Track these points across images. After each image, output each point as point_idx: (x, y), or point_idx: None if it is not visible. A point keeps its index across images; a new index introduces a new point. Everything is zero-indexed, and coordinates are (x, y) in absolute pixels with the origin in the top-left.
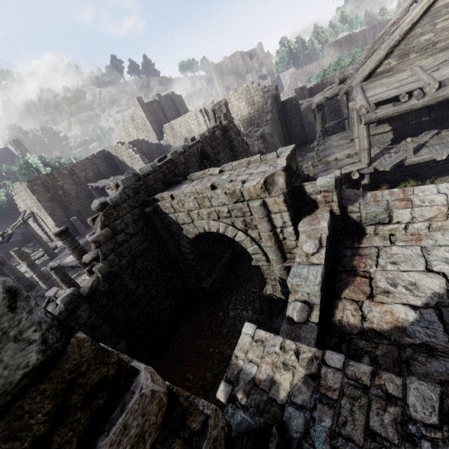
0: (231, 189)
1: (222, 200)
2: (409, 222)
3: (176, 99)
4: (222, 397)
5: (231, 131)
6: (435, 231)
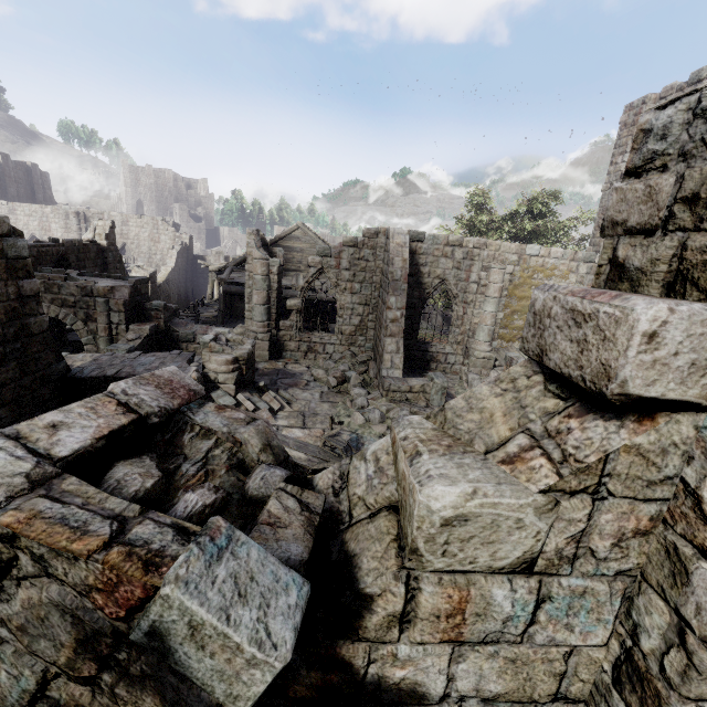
0: (84, 285)
1: (73, 291)
2: None
3: (37, 177)
4: None
5: (109, 253)
6: None
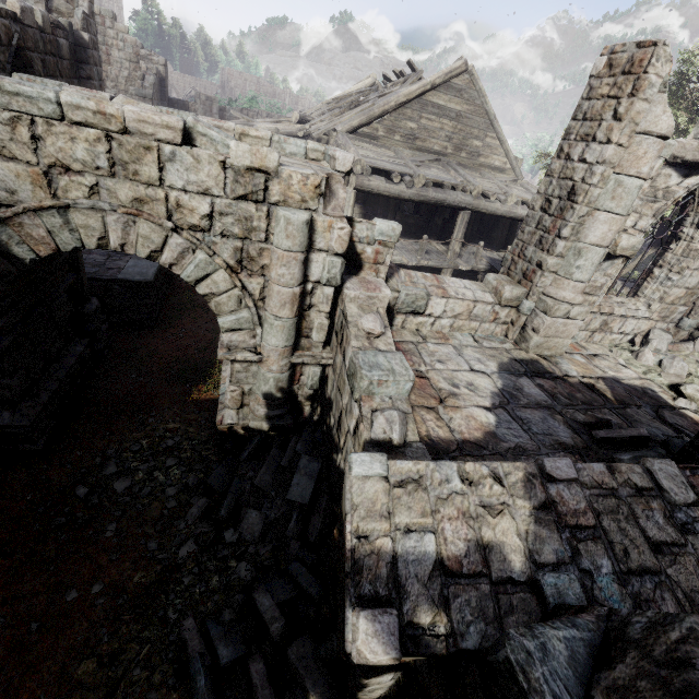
0: (247, 161)
1: (206, 178)
2: (439, 316)
3: None
4: (381, 651)
5: (93, 67)
6: (454, 332)
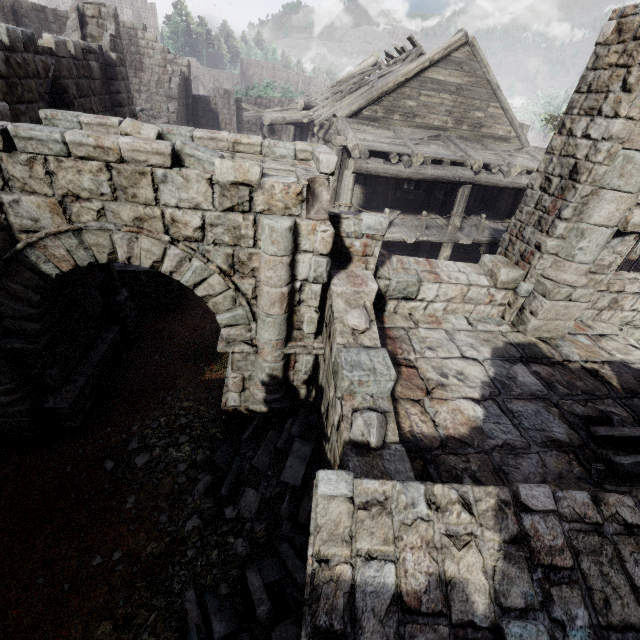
0: (231, 176)
1: (195, 195)
2: (432, 301)
3: None
4: None
5: (121, 82)
6: (448, 315)
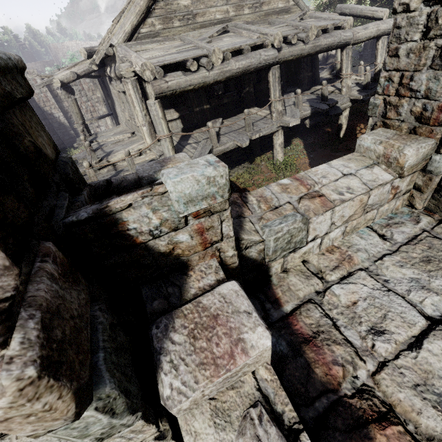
0: None
1: None
2: (326, 233)
3: None
4: None
5: None
6: (348, 235)
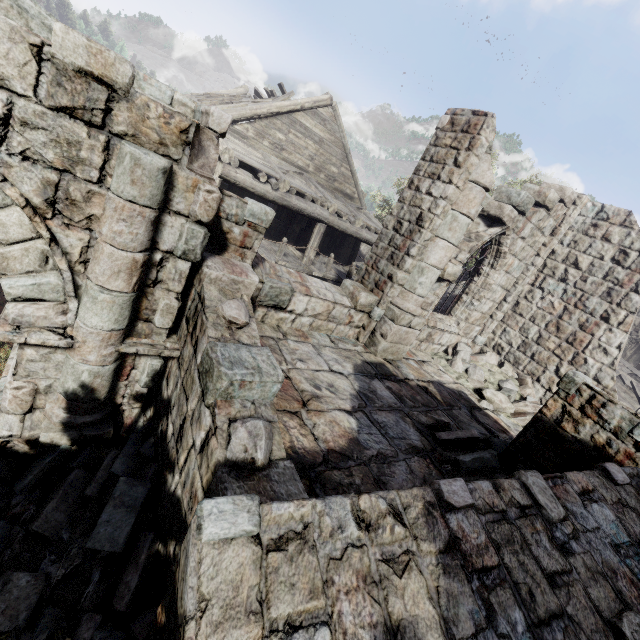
0: (80, 59)
1: (1, 59)
2: (301, 314)
3: None
4: None
5: None
6: (313, 331)
